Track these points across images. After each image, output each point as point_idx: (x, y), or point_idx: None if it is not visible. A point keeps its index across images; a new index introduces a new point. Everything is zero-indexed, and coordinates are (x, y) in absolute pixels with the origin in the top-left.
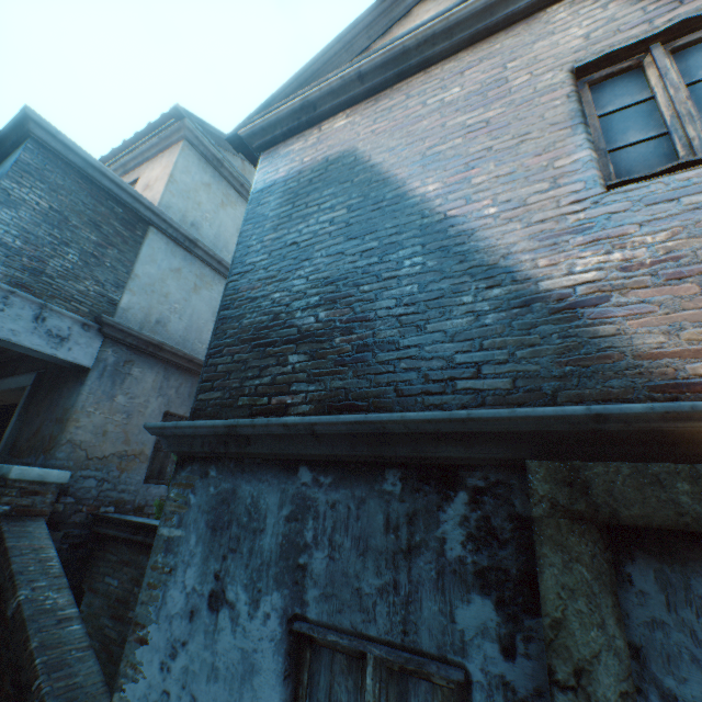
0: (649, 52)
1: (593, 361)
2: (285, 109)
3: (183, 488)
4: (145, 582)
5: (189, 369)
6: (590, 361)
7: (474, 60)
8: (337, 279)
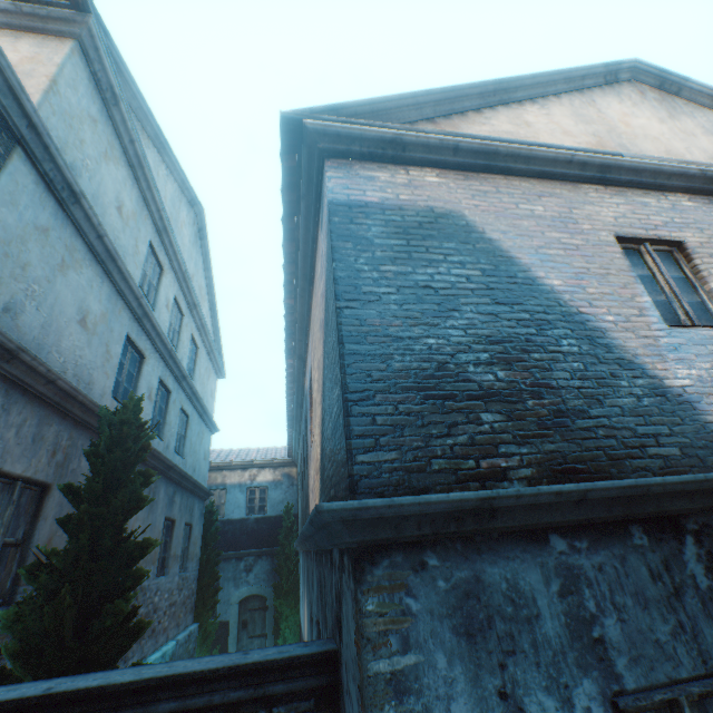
0: (644, 246)
1: (712, 438)
2: (374, 131)
3: (389, 593)
4: None
5: (40, 394)
6: (711, 438)
7: (544, 192)
8: (501, 340)
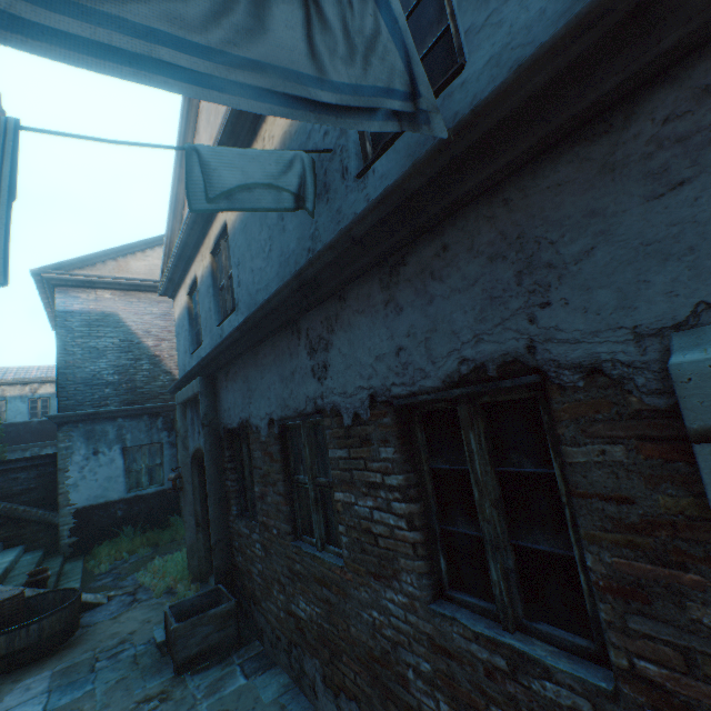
0: None
1: None
2: (79, 278)
3: (67, 432)
4: (60, 460)
5: None
6: None
7: (163, 300)
8: (121, 366)
